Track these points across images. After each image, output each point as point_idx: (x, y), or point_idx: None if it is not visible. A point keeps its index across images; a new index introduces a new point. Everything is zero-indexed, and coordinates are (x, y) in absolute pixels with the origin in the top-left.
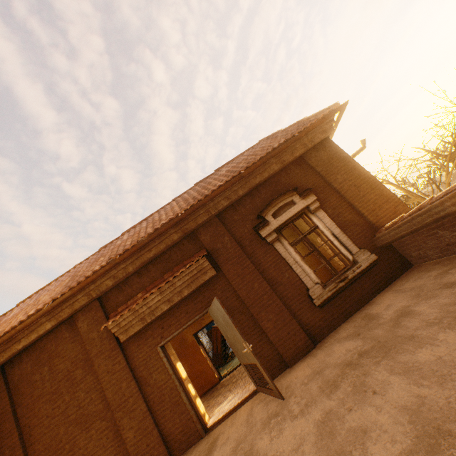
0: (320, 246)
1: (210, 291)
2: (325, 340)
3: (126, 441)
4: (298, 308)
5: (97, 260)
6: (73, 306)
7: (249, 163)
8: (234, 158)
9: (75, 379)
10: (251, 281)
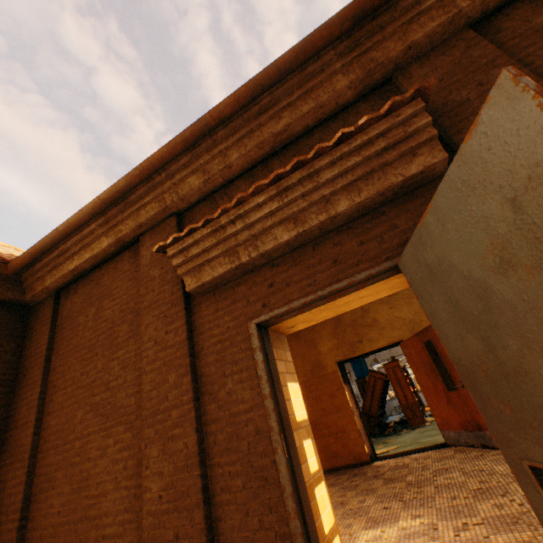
0: None
1: (413, 214)
2: None
3: (144, 496)
4: None
5: None
6: (137, 218)
7: None
8: None
9: (116, 339)
10: None
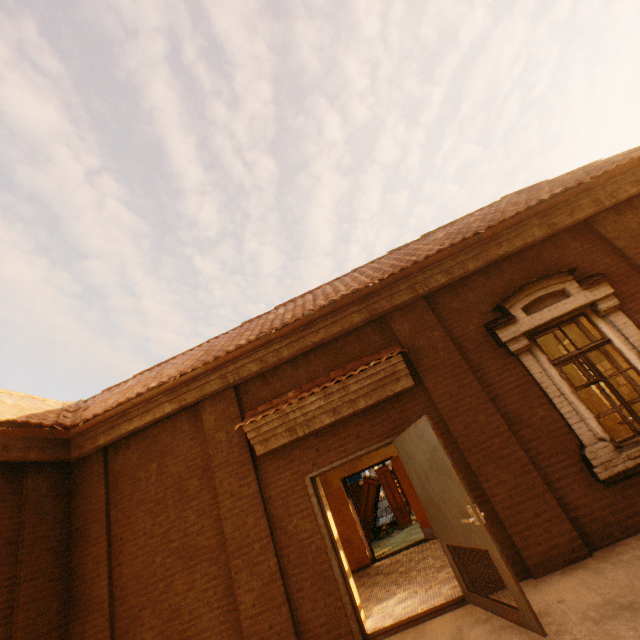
0: (614, 375)
1: (399, 410)
2: (617, 549)
3: (240, 607)
4: (559, 476)
5: (240, 334)
6: (201, 389)
7: (493, 221)
8: (456, 220)
9: (186, 491)
10: (472, 410)
